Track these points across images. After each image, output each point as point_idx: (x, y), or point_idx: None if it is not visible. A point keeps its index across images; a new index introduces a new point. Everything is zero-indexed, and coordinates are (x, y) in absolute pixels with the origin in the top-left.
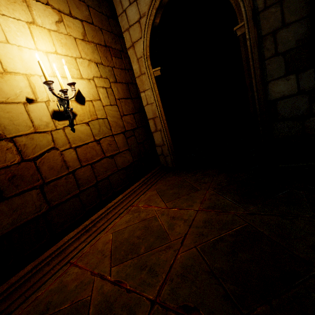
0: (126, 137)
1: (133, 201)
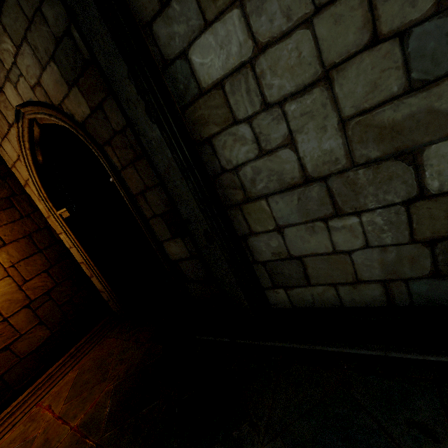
0: (33, 309)
1: (42, 395)
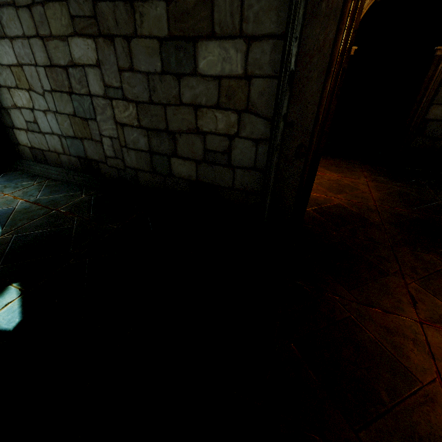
0: None
1: None
